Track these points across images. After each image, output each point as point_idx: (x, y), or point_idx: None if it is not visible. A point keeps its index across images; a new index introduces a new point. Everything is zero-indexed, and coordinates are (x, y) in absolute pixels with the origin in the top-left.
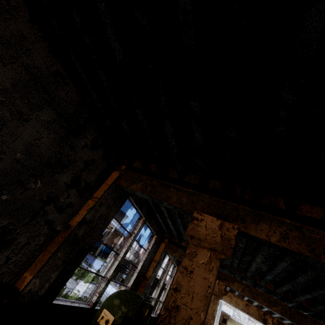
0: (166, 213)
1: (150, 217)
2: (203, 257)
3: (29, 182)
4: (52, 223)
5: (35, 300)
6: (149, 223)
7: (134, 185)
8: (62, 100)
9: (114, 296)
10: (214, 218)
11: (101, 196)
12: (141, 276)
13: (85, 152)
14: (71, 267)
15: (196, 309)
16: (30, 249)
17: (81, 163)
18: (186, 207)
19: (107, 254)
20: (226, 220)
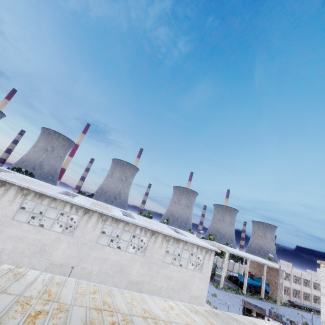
0: None
1: None
2: None
3: None
4: None
5: None
6: None
7: None
8: None
9: None
10: None
11: None
12: None
13: None
14: None
15: None
16: None
17: None
18: None
19: (260, 287)
20: None
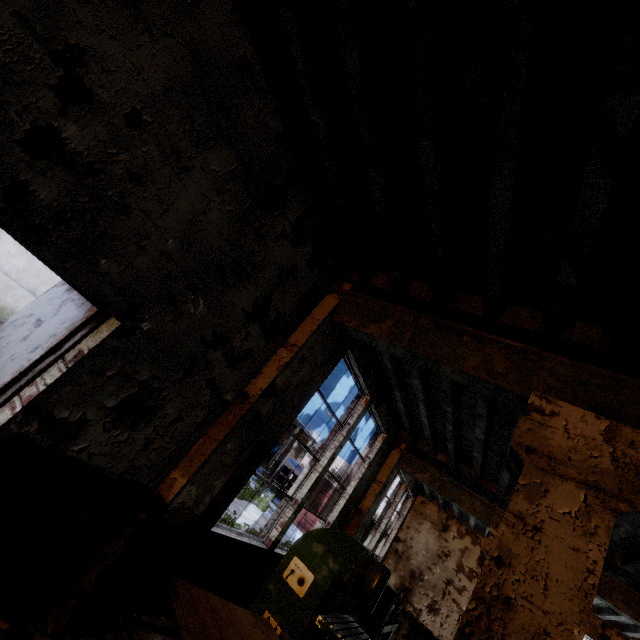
0: (420, 390)
1: (378, 395)
2: (566, 499)
3: (186, 300)
4: (218, 386)
5: (189, 523)
6: (376, 408)
7: (374, 324)
8: (249, 129)
9: (312, 536)
10: (587, 413)
11: (304, 343)
12: (353, 507)
13: (281, 248)
14: (243, 472)
15: (558, 616)
16: (181, 429)
17: (272, 272)
18: (503, 381)
19: (270, 455)
20: (620, 421)
